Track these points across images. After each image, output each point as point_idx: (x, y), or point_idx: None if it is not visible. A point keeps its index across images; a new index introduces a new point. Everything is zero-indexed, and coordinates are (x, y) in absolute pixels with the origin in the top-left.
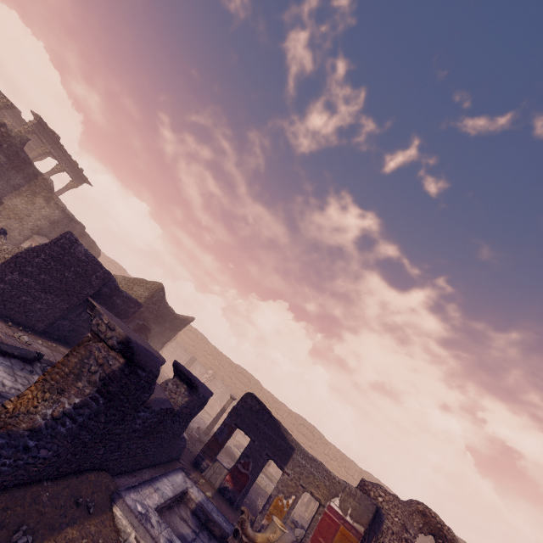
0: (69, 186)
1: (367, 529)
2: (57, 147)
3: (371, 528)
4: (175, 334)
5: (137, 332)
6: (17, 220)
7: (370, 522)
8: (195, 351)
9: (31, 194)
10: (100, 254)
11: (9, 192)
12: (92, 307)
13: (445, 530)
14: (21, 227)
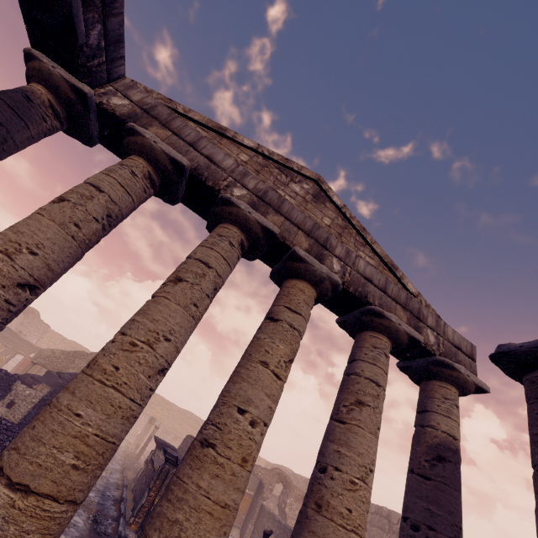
0: None
1: (255, 492)
2: None
3: (257, 491)
4: None
5: None
6: None
7: (257, 488)
8: None
9: None
10: None
11: None
12: (170, 454)
13: (287, 478)
14: None
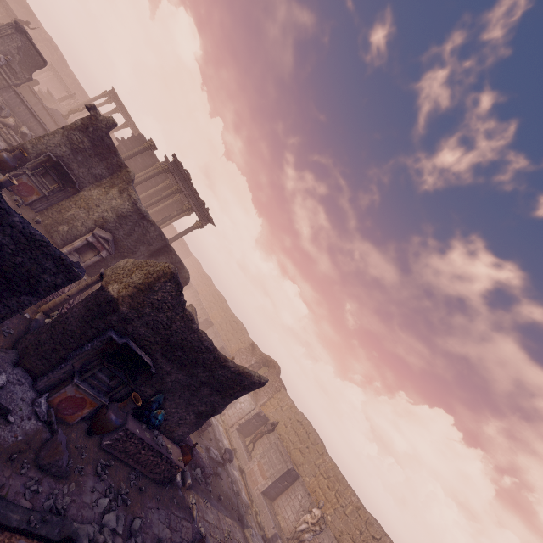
0: (194, 225)
1: None
2: (187, 185)
3: None
4: (225, 403)
5: (105, 357)
6: (86, 209)
7: None
8: (302, 461)
9: (110, 186)
10: (188, 281)
11: (91, 182)
12: None
13: None
14: (87, 218)
